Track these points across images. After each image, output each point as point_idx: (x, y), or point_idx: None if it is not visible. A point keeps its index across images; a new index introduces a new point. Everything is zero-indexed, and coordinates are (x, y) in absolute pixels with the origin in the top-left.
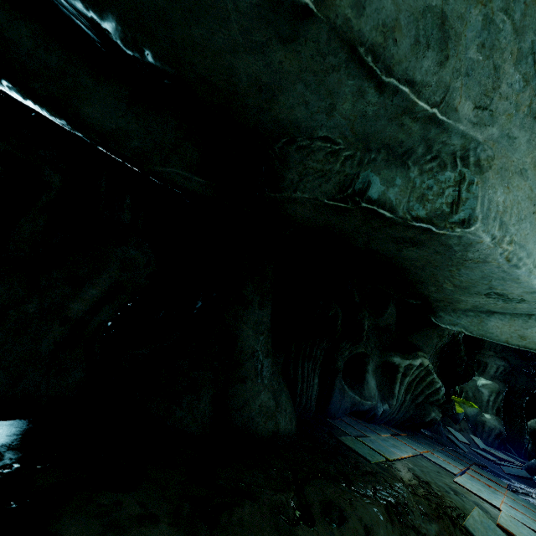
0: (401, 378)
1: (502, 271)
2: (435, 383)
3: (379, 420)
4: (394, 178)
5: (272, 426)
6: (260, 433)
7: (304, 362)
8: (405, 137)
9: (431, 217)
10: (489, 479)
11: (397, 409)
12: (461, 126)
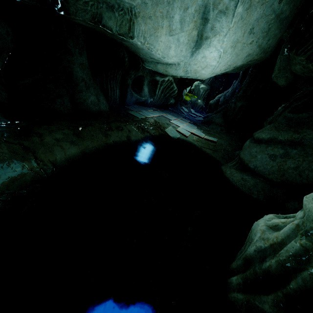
0: (160, 87)
1: (149, 52)
2: (174, 88)
3: (149, 105)
4: (110, 17)
5: (98, 108)
6: (93, 111)
7: (111, 82)
8: (110, 1)
9: (123, 34)
10: (184, 121)
11: (157, 100)
12: (126, 0)
